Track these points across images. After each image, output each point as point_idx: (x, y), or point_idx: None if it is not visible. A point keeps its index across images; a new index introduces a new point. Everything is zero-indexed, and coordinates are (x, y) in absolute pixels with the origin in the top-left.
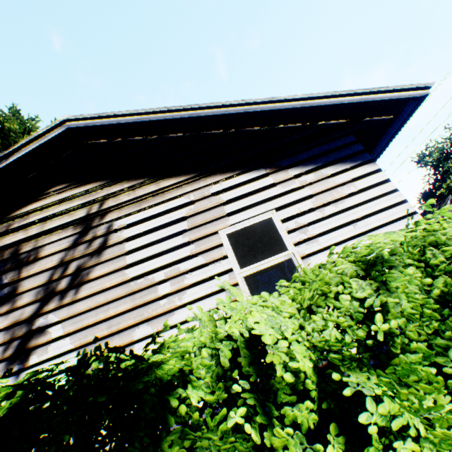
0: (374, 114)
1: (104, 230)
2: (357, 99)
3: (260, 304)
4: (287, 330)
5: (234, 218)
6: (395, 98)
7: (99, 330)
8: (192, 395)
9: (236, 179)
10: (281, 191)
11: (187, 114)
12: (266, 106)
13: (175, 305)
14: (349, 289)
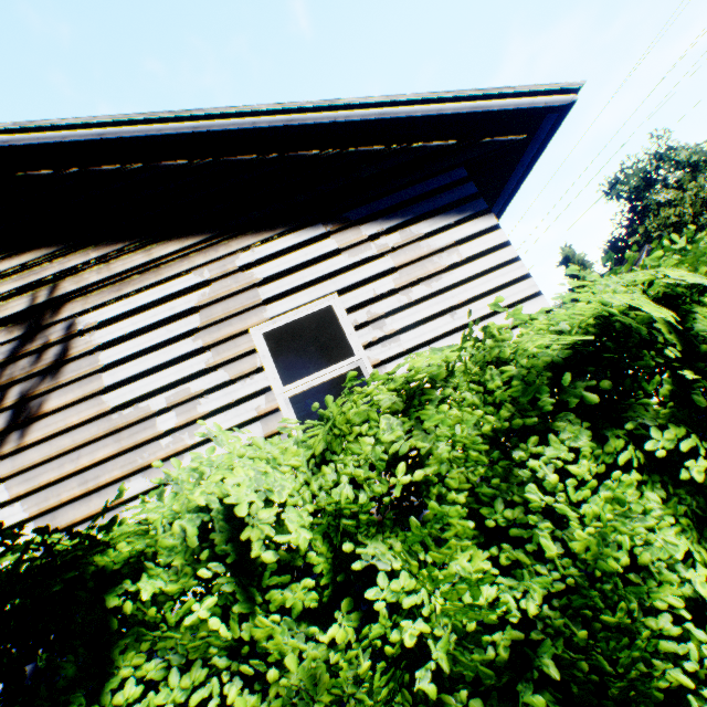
0: (498, 132)
1: (62, 333)
2: (466, 108)
3: (253, 457)
4: (284, 492)
5: (274, 308)
6: (525, 107)
7: (68, 488)
8: (145, 589)
9: (279, 243)
10: (348, 263)
11: (187, 128)
12: (322, 116)
13: (185, 445)
14: (373, 431)
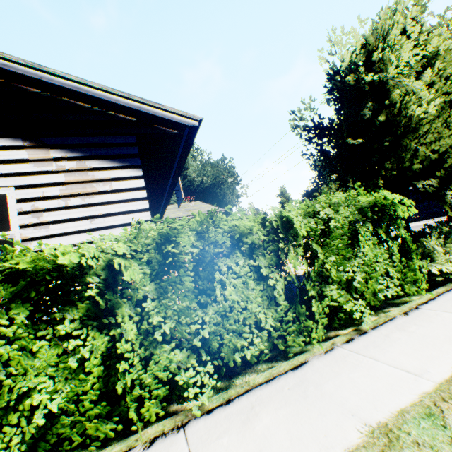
0: (162, 124)
1: None
2: (134, 105)
3: None
4: None
5: None
6: (168, 118)
7: None
8: None
9: None
10: (32, 170)
11: None
12: (32, 72)
13: None
14: None
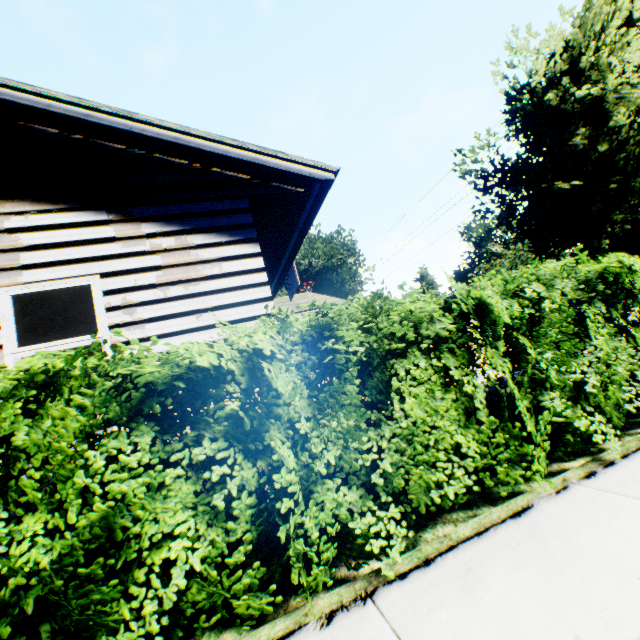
0: (282, 181)
1: None
2: (249, 157)
3: None
4: None
5: (32, 274)
6: (294, 172)
7: None
8: None
9: (57, 217)
10: (120, 252)
11: None
12: (120, 122)
13: None
14: None
